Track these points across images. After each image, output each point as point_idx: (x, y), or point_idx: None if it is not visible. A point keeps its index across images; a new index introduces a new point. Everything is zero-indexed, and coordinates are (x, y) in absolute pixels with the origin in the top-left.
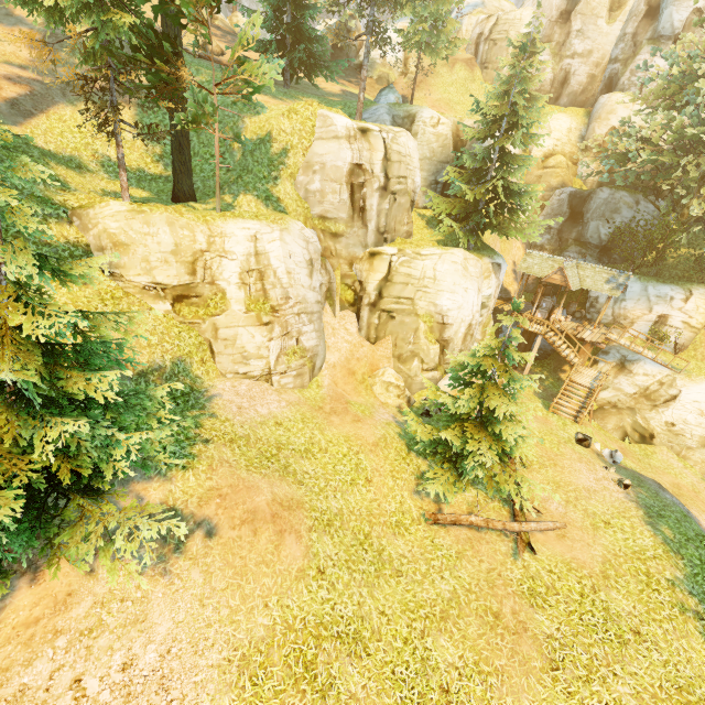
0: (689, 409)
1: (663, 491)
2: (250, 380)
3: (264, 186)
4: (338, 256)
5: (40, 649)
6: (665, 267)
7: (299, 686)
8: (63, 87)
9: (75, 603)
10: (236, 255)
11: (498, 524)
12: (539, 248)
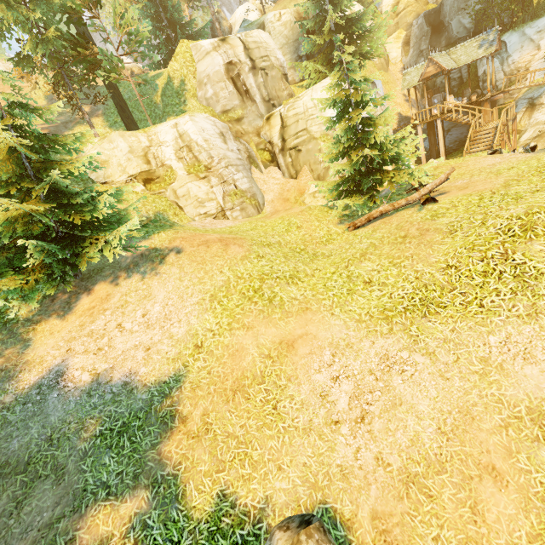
0: None
1: None
2: (211, 219)
3: (179, 109)
4: (247, 133)
5: (97, 317)
6: (538, 9)
7: (252, 300)
8: (64, 125)
9: (112, 298)
10: (168, 142)
11: (401, 201)
12: None
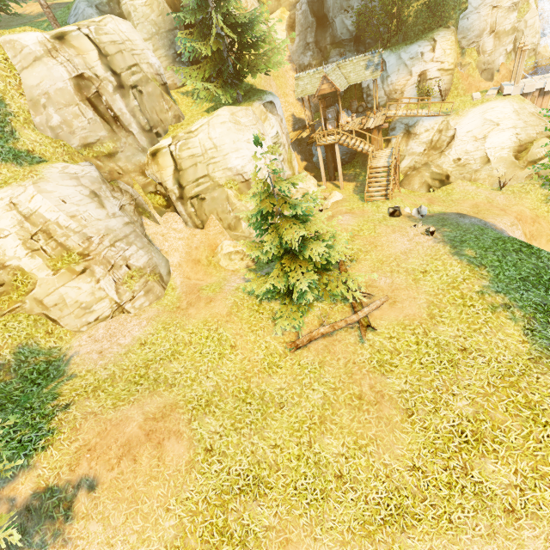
0: (466, 140)
1: (464, 218)
2: (106, 321)
3: (5, 147)
4: (127, 172)
5: None
6: (408, 28)
7: None
8: None
9: None
10: (6, 230)
11: (341, 324)
12: (308, 68)
